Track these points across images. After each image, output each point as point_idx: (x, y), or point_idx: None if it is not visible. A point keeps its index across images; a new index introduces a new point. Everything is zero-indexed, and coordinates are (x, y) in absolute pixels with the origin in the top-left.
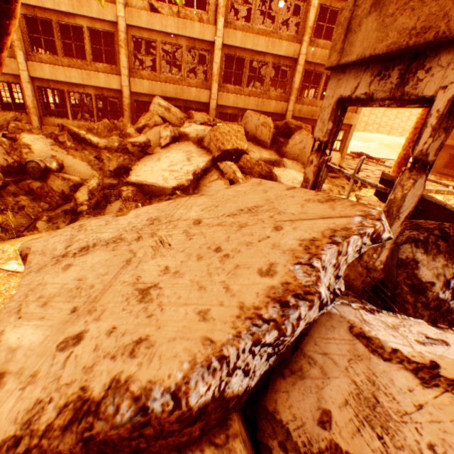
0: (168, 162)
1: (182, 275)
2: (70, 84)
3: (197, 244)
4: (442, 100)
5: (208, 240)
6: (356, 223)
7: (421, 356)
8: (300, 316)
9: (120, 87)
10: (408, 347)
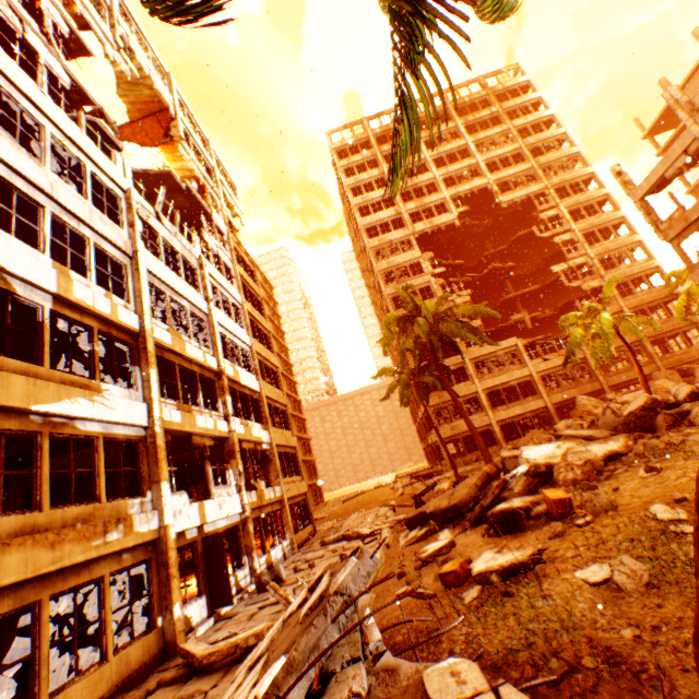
0: None
1: None
2: (515, 415)
3: None
4: None
5: None
6: None
7: None
8: None
9: (544, 404)
10: None
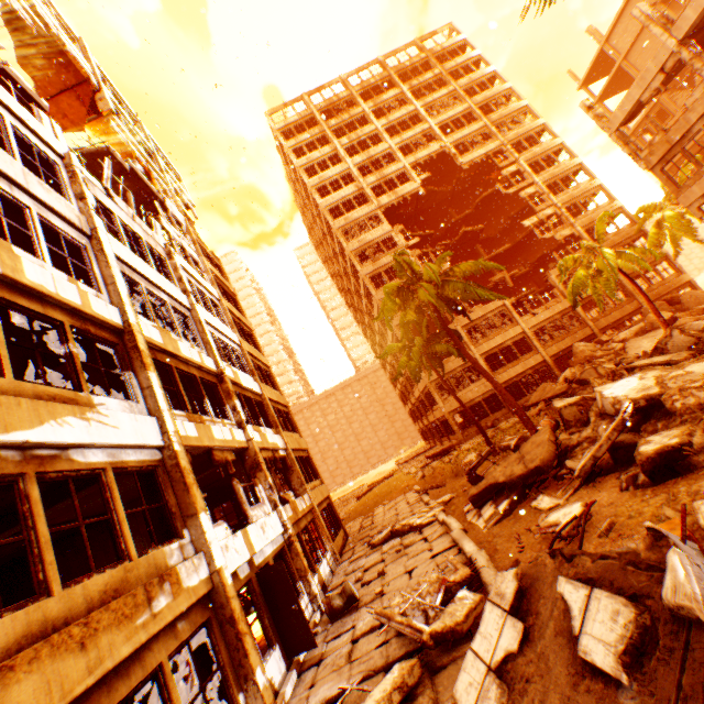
0: (646, 343)
1: None
2: (516, 375)
3: None
4: None
5: None
6: None
7: None
8: None
9: (542, 358)
10: None
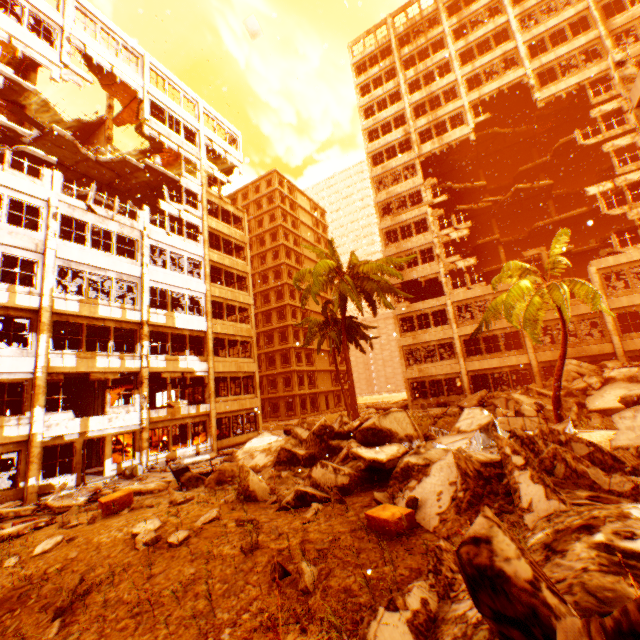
0: (612, 396)
1: None
2: (490, 368)
3: None
4: None
5: None
6: None
7: None
8: None
9: (528, 361)
10: None
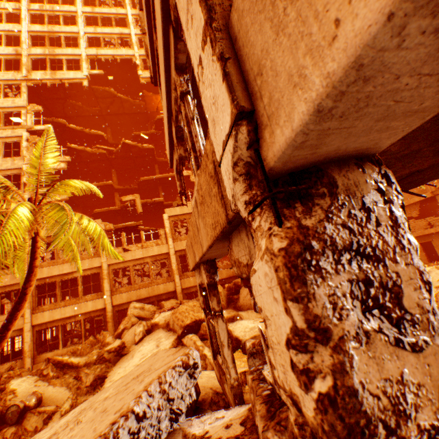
0: (140, 355)
1: (77, 435)
2: (64, 318)
3: (96, 412)
4: (206, 285)
5: (104, 406)
6: (176, 360)
7: (204, 430)
8: (119, 425)
9: (105, 305)
10: (201, 428)
